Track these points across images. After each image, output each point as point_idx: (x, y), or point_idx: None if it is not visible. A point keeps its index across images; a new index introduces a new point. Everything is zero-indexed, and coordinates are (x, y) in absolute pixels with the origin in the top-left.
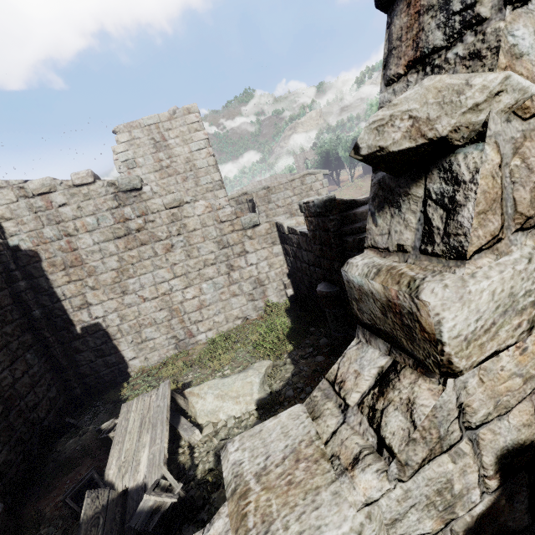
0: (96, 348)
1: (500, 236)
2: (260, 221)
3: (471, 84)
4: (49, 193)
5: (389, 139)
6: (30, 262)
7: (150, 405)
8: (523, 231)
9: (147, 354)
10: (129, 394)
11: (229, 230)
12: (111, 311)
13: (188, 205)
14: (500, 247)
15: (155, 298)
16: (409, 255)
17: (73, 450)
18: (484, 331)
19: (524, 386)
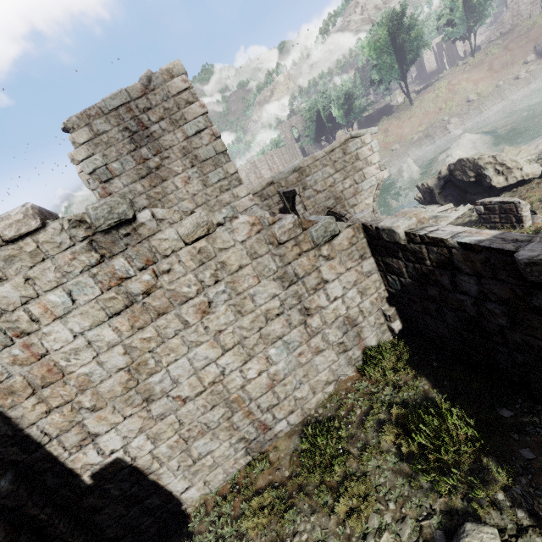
0: (124, 495)
1: None
2: (338, 228)
3: None
4: None
5: None
6: None
7: None
8: None
9: (206, 477)
10: None
11: (294, 254)
12: (134, 434)
13: (221, 228)
14: None
15: (201, 393)
16: None
17: None
18: None
19: None
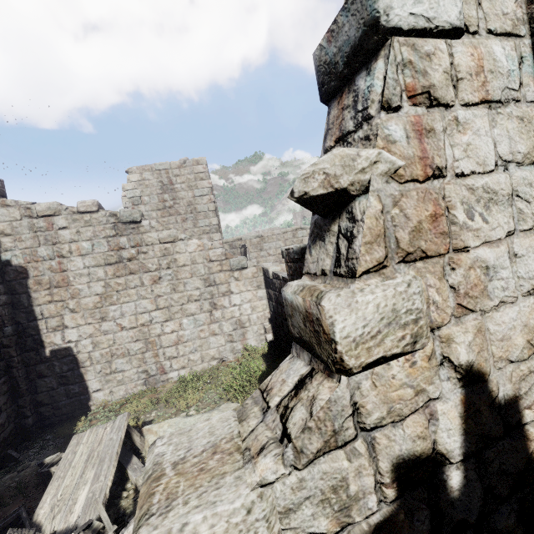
0: (61, 374)
1: (385, 264)
2: (248, 265)
3: (360, 155)
4: (53, 216)
5: (310, 186)
6: (17, 278)
7: (102, 438)
8: (405, 263)
9: (113, 387)
10: (84, 429)
11: (217, 269)
12: (86, 336)
13: (182, 241)
14: (385, 271)
15: (133, 328)
16: (327, 277)
17: (7, 487)
18: (371, 337)
19: (416, 398)
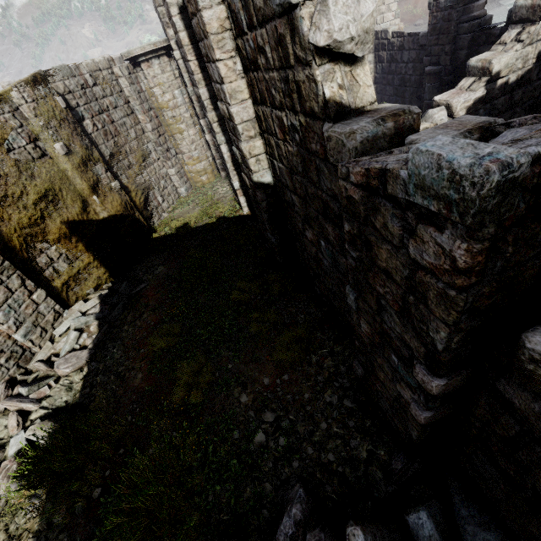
0: None
1: None
2: None
3: None
4: None
5: None
6: None
7: None
8: None
9: None
10: None
11: None
12: None
13: None
14: None
15: None
16: None
17: None
18: None
19: None
